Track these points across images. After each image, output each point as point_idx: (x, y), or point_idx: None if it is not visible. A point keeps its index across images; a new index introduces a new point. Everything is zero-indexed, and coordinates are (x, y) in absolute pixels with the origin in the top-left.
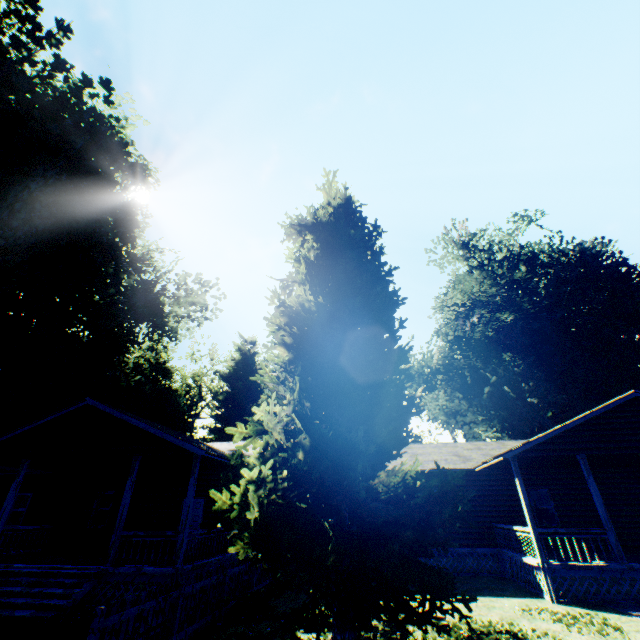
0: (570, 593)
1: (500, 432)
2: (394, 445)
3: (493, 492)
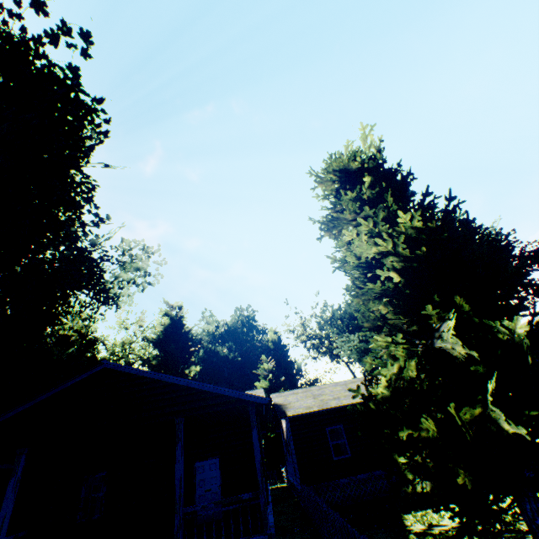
0: None
1: None
2: None
3: None
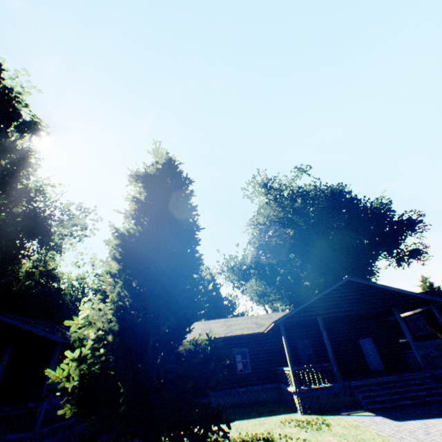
0: (311, 406)
1: (288, 305)
2: (186, 323)
3: (276, 346)
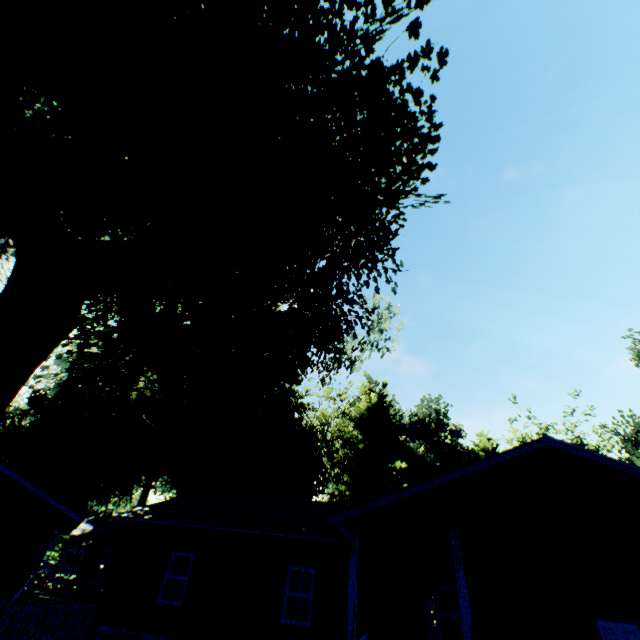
0: None
1: None
2: None
3: None
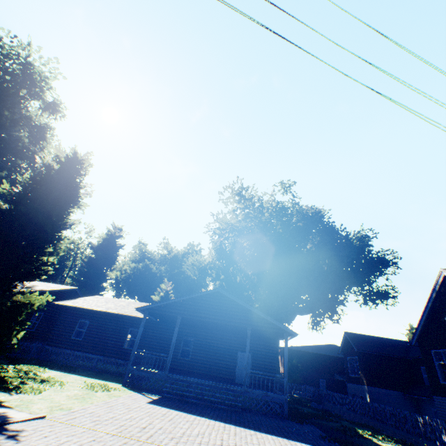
0: (133, 382)
1: None
2: None
3: (165, 335)
